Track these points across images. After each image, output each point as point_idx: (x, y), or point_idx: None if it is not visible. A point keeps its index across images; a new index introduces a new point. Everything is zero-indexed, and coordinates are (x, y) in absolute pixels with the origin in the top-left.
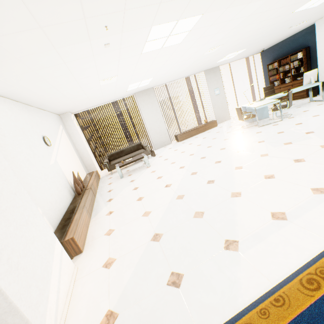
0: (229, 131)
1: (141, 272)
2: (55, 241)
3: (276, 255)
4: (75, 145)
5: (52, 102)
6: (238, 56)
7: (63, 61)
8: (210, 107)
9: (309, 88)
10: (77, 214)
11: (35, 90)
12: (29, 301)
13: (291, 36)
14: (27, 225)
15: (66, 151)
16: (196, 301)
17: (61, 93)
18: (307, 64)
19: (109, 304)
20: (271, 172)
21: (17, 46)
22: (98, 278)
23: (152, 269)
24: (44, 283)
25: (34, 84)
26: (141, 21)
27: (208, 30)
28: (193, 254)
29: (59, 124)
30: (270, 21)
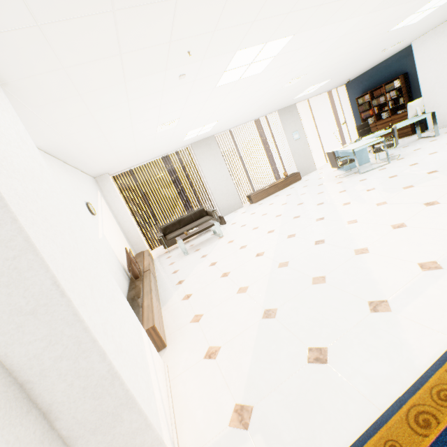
0: (320, 184)
1: (264, 355)
2: (141, 327)
3: (444, 307)
4: (117, 217)
5: (93, 158)
6: (319, 89)
7: (127, 99)
8: (289, 156)
9: (415, 122)
10: (146, 300)
11: (81, 141)
12: (141, 394)
13: (382, 61)
14: (114, 300)
15: (109, 224)
16: (358, 374)
17: (108, 144)
18: (407, 93)
19: (233, 398)
20: (398, 220)
21: (86, 79)
22: (204, 372)
23: (278, 349)
24: (146, 376)
25: (83, 131)
26: (227, 44)
27: (295, 55)
28: (331, 324)
29: (97, 190)
30: (363, 42)
